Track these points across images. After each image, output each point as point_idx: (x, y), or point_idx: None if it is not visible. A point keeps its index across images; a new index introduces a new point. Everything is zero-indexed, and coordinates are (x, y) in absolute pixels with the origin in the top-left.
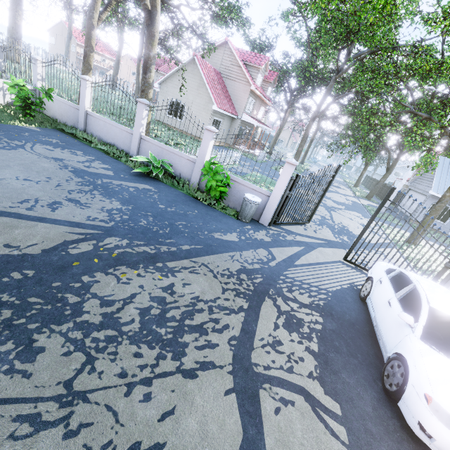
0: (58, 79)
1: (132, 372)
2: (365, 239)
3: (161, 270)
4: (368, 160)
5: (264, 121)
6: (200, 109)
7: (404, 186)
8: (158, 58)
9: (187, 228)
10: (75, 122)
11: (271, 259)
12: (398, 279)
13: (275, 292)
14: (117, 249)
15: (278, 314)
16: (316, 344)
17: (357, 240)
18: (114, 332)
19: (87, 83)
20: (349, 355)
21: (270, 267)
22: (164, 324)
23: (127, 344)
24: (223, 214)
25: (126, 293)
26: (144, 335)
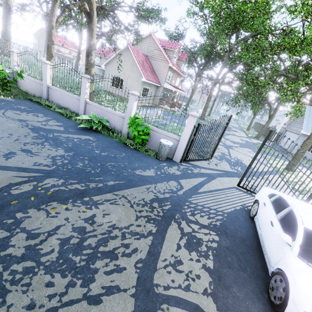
0: (36, 66)
1: (40, 302)
2: (252, 170)
3: (86, 203)
4: (255, 111)
5: (181, 88)
6: (133, 81)
7: (283, 128)
8: (107, 49)
9: (114, 167)
10: (41, 94)
11: (179, 188)
12: (278, 202)
13: (180, 216)
14: (53, 187)
15: (181, 236)
16: (211, 261)
17: (246, 170)
18: (33, 263)
19: (47, 65)
20: (240, 269)
21: (178, 195)
22: (80, 252)
23: (42, 274)
24: (145, 155)
25: (52, 226)
26: (60, 264)
